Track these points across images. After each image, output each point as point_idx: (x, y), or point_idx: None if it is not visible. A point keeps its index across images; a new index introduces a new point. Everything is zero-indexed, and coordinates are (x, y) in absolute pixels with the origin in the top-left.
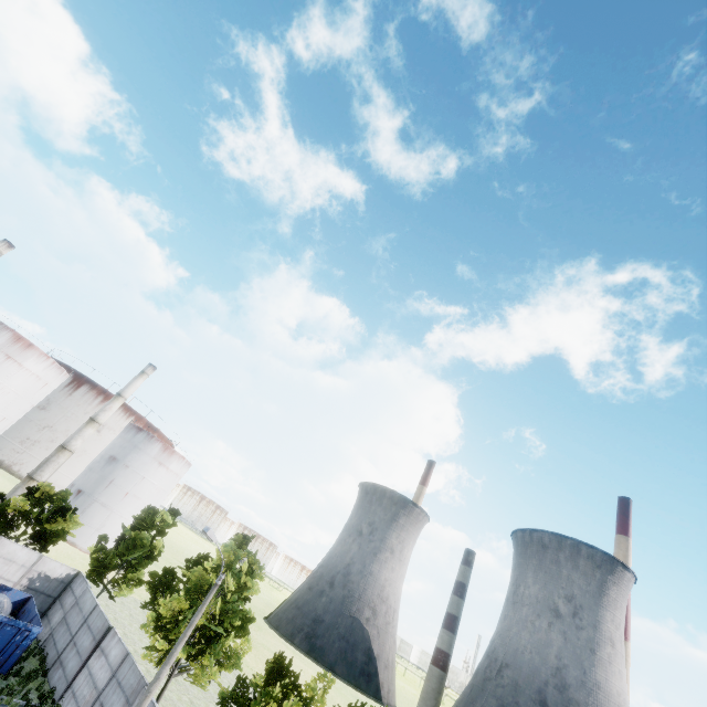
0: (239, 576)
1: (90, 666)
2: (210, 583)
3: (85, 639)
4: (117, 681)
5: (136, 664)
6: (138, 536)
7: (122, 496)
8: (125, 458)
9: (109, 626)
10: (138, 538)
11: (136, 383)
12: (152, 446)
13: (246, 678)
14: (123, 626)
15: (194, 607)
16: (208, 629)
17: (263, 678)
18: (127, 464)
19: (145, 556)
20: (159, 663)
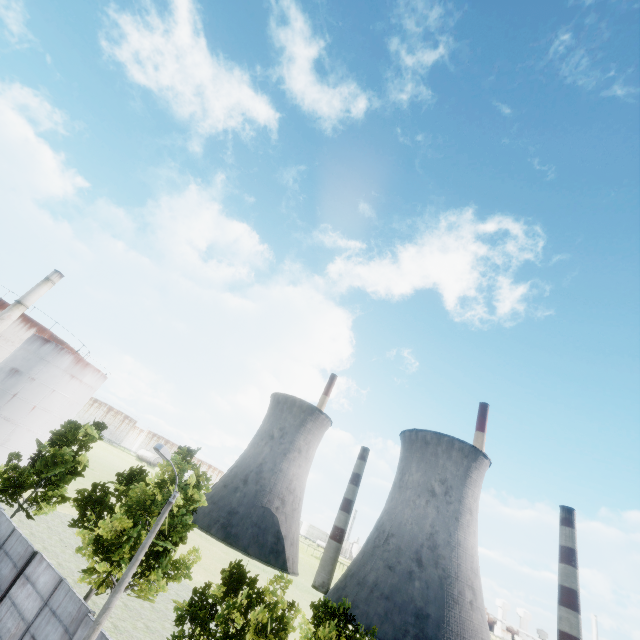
0: (185, 489)
1: (12, 596)
2: (154, 499)
3: (3, 566)
4: (51, 610)
5: (73, 590)
6: (58, 452)
7: (28, 410)
8: (30, 371)
9: (34, 552)
10: (58, 454)
11: (39, 291)
12: (62, 359)
13: (204, 591)
14: (41, 541)
15: (140, 525)
16: (156, 545)
17: (220, 588)
18: (33, 377)
19: (67, 472)
20: (100, 585)
